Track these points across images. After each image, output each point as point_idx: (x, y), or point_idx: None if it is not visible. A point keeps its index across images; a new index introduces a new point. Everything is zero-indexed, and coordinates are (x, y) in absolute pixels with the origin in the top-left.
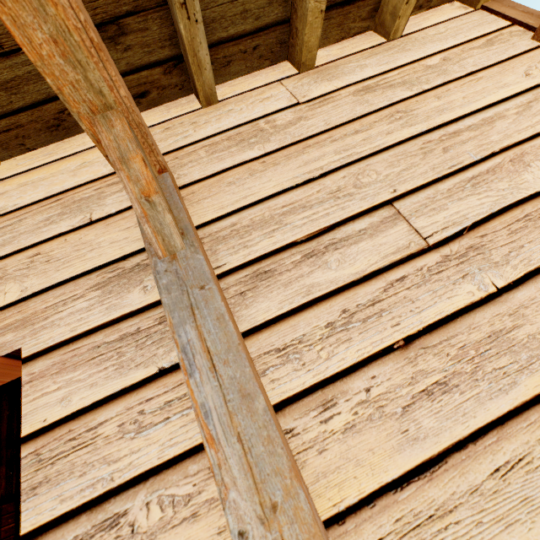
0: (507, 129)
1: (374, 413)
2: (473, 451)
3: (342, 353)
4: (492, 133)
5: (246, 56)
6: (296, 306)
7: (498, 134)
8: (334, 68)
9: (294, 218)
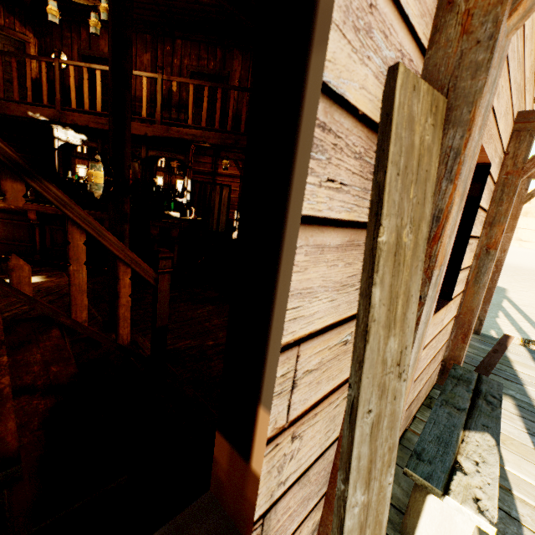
0: None
1: None
2: None
3: None
4: None
5: None
6: None
7: None
8: None
9: None
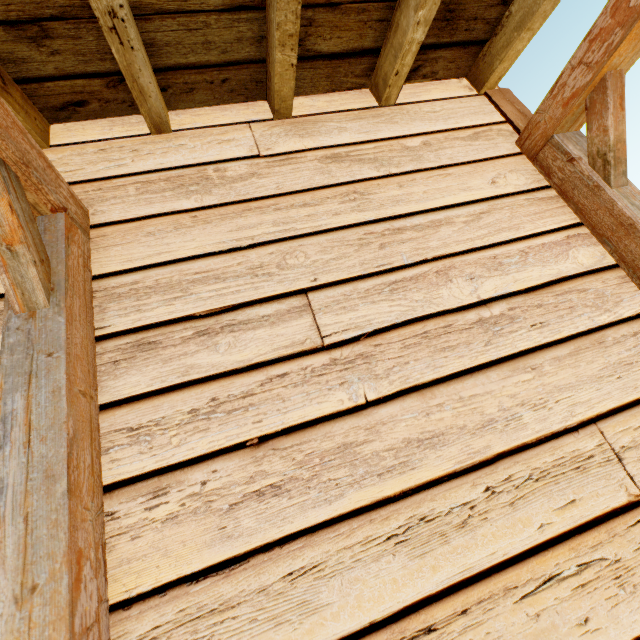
0: (449, 237)
1: (201, 506)
2: (277, 554)
3: (194, 443)
4: (433, 238)
5: (214, 86)
6: (167, 386)
7: (438, 241)
8: (312, 124)
9: (203, 289)
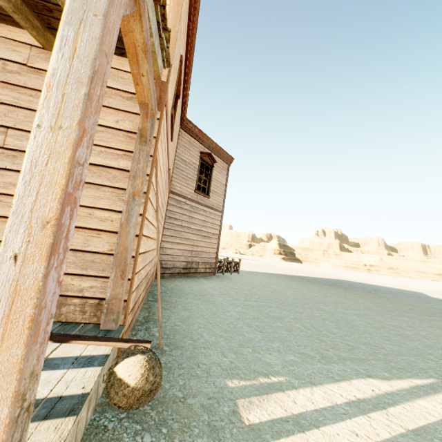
0: None
1: None
2: None
3: None
4: None
5: (17, 23)
6: None
7: None
8: None
9: None
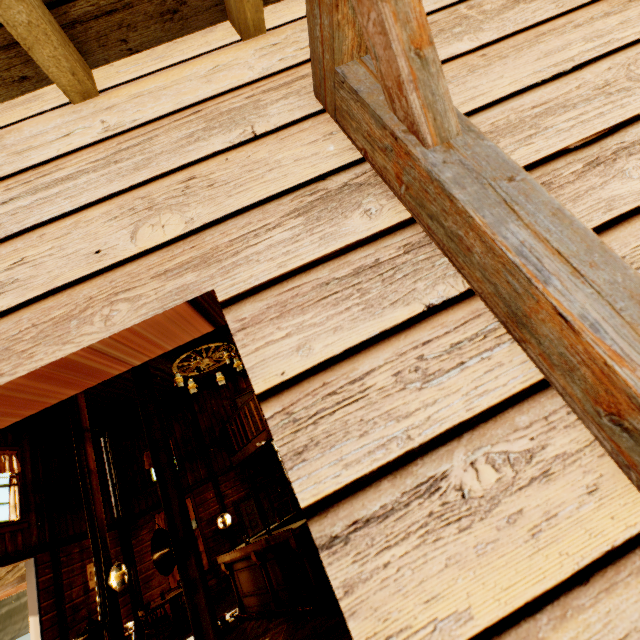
0: None
1: None
2: None
3: None
4: None
5: None
6: (598, 224)
7: None
8: None
9: (555, 121)
